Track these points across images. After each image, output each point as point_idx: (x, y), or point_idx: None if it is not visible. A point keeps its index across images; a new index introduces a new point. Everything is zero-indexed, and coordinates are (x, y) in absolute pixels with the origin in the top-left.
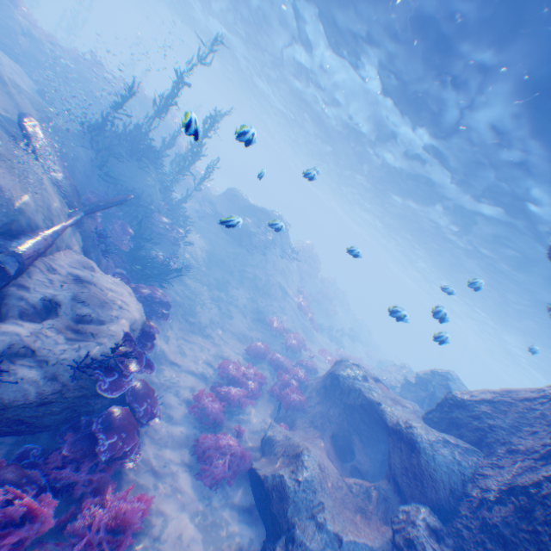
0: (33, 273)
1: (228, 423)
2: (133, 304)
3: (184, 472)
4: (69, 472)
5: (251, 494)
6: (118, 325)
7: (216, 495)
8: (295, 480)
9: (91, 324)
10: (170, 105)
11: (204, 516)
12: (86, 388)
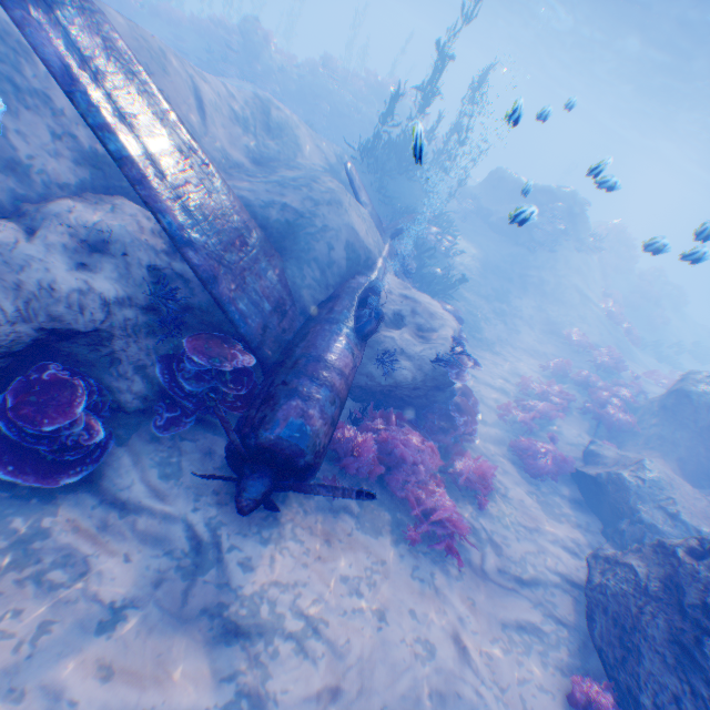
0: (380, 295)
1: (538, 432)
2: (446, 316)
3: (507, 463)
4: (439, 434)
5: (577, 492)
6: (446, 332)
7: (541, 485)
8: (636, 478)
9: (426, 332)
10: (433, 94)
11: (535, 496)
12: (435, 380)
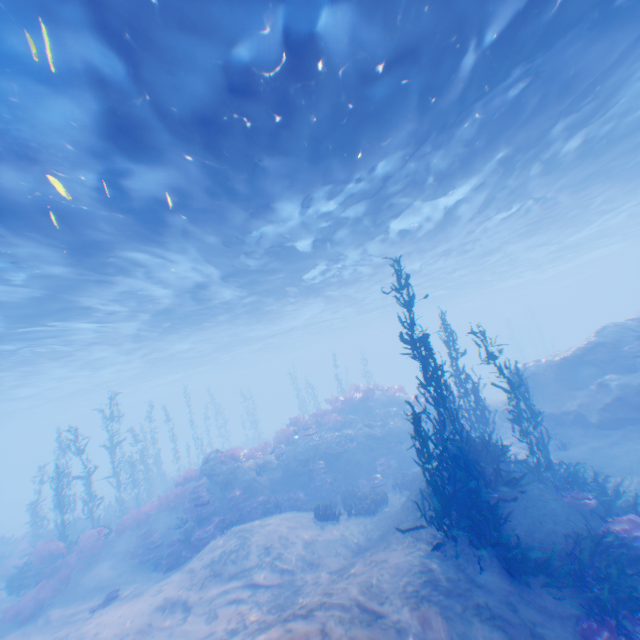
0: None
1: None
2: None
3: None
4: None
5: None
6: None
7: None
8: None
9: None
10: (438, 376)
11: None
12: None
